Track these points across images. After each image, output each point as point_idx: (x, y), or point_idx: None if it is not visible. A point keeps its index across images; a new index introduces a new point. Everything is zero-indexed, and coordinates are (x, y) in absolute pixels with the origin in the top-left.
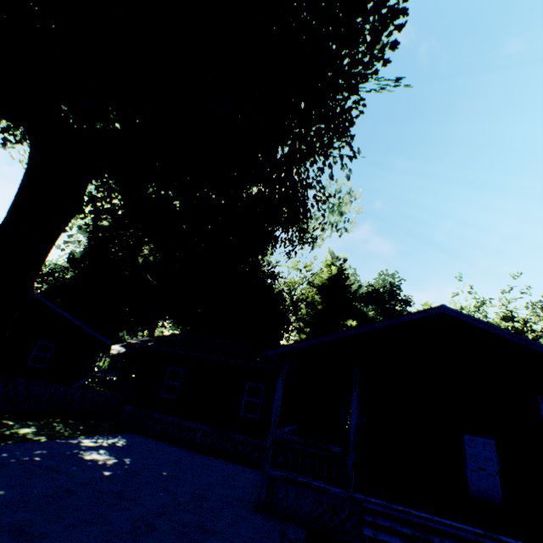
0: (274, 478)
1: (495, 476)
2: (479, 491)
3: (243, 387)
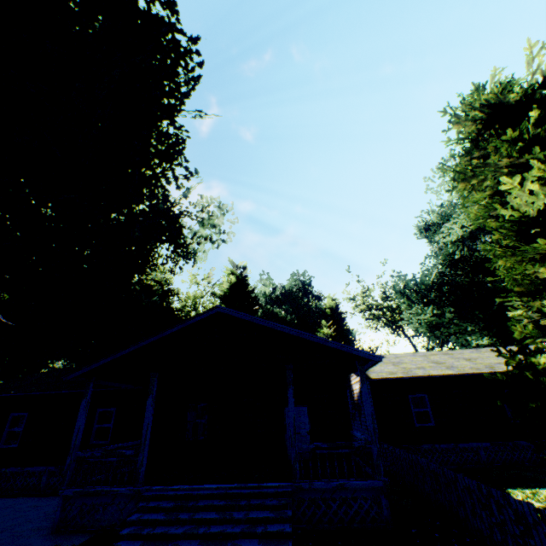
0: (71, 497)
1: (307, 436)
2: None
3: (94, 415)
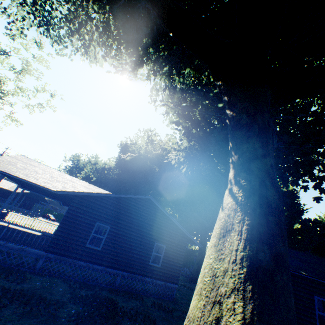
0: None
1: None
2: None
3: None
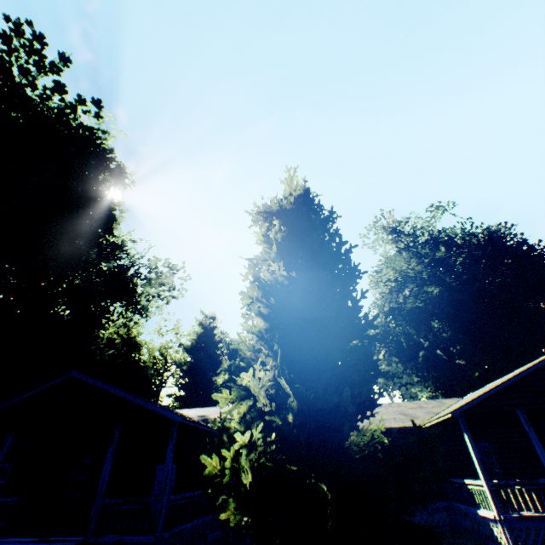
0: None
1: (171, 494)
2: (157, 511)
3: None
